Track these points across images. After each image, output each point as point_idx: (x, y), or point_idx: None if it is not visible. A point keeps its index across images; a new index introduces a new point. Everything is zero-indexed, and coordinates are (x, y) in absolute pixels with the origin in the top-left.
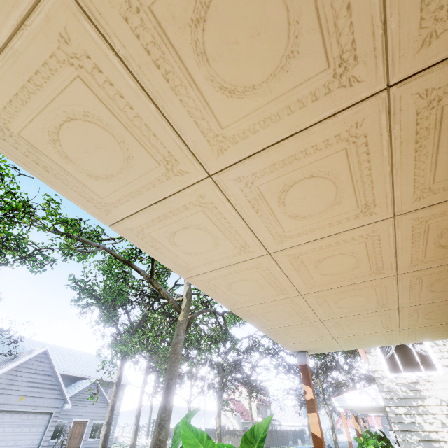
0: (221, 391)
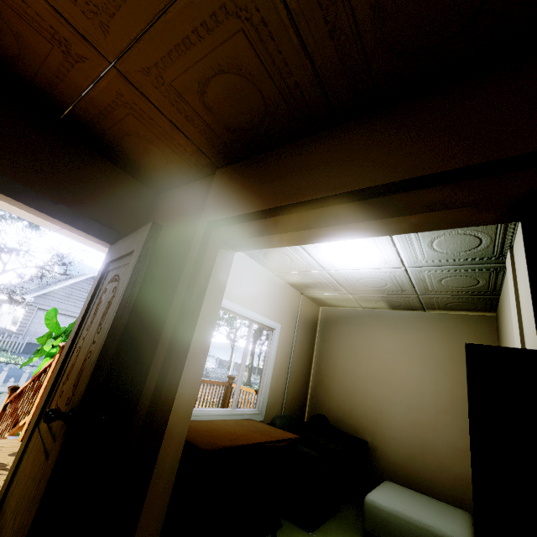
0: (257, 338)
